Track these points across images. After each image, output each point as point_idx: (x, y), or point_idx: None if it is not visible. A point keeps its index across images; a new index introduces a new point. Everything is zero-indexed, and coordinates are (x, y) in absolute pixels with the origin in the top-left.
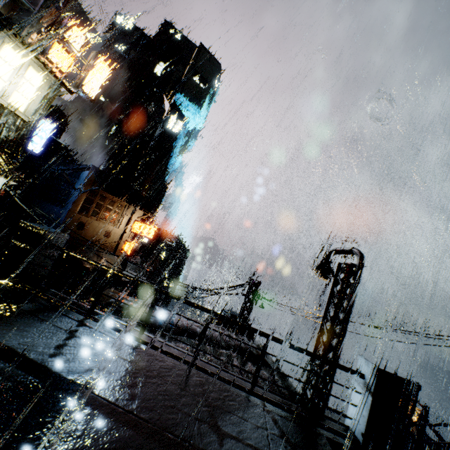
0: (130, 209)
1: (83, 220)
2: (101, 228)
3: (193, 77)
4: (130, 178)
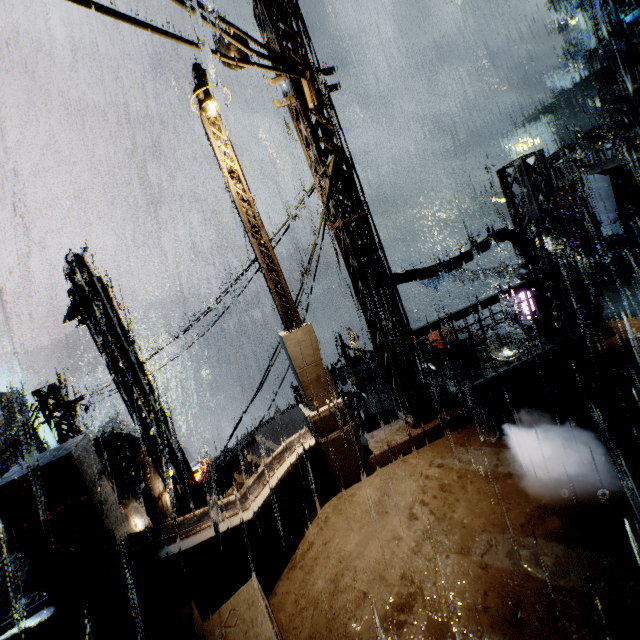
0: None
1: None
2: None
3: None
4: None
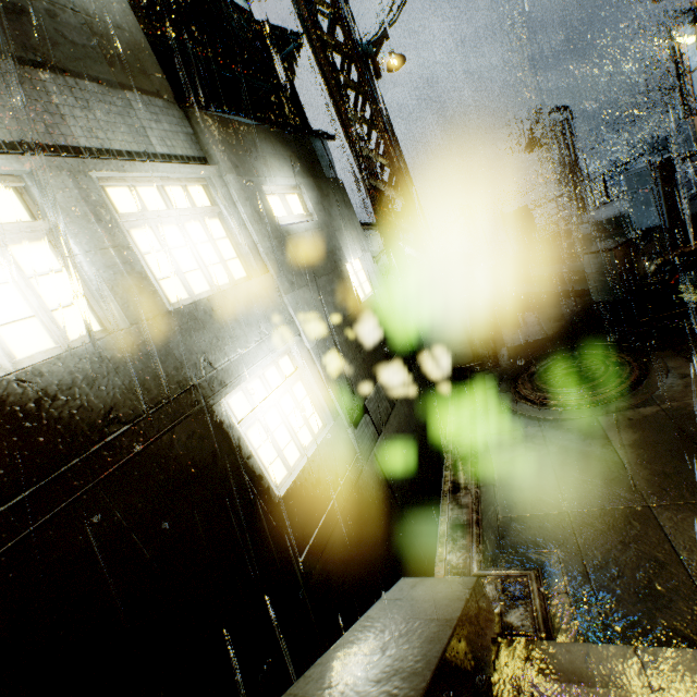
0: None
1: None
2: None
3: None
4: None
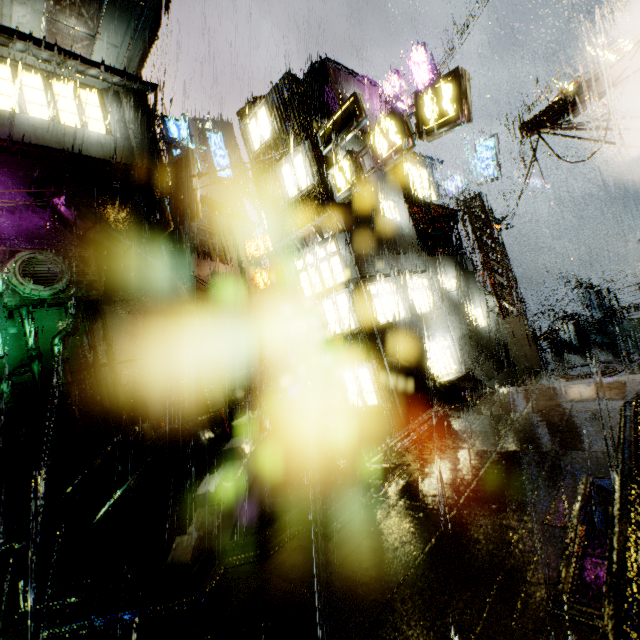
0: None
1: None
2: None
3: None
4: None
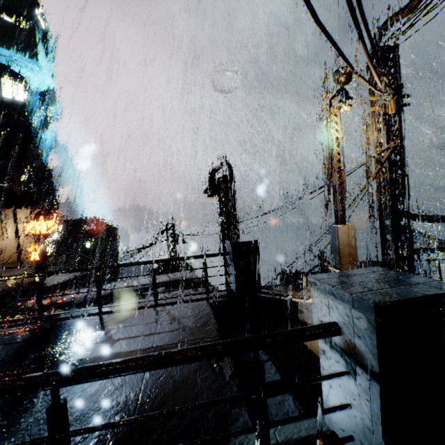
0: (9, 213)
1: None
2: None
3: (1, 15)
4: None
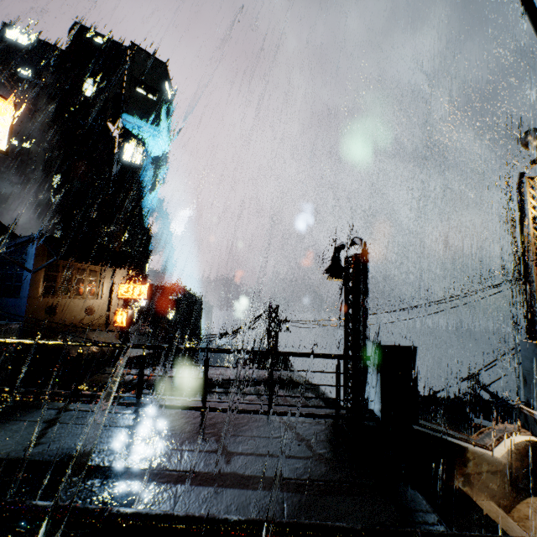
0: (108, 272)
1: (51, 303)
2: (79, 306)
3: (136, 89)
4: (98, 235)
